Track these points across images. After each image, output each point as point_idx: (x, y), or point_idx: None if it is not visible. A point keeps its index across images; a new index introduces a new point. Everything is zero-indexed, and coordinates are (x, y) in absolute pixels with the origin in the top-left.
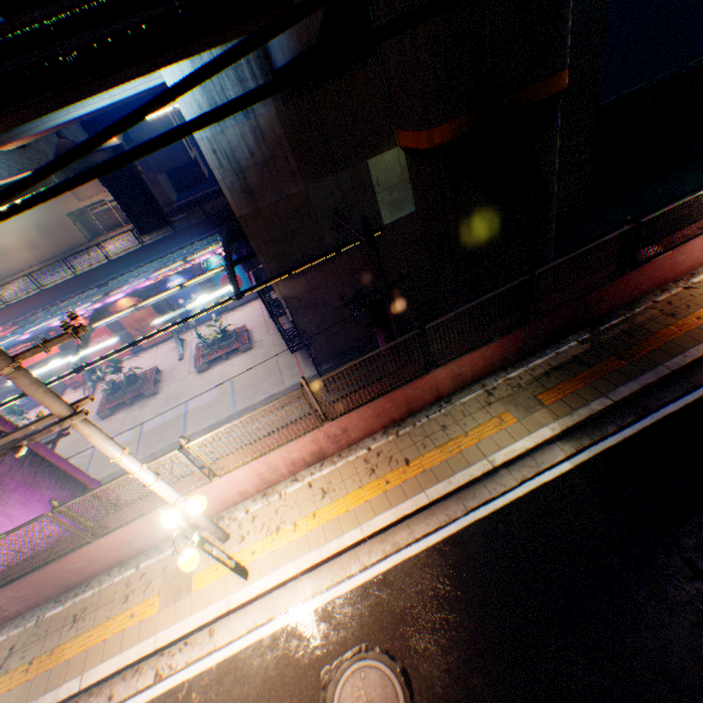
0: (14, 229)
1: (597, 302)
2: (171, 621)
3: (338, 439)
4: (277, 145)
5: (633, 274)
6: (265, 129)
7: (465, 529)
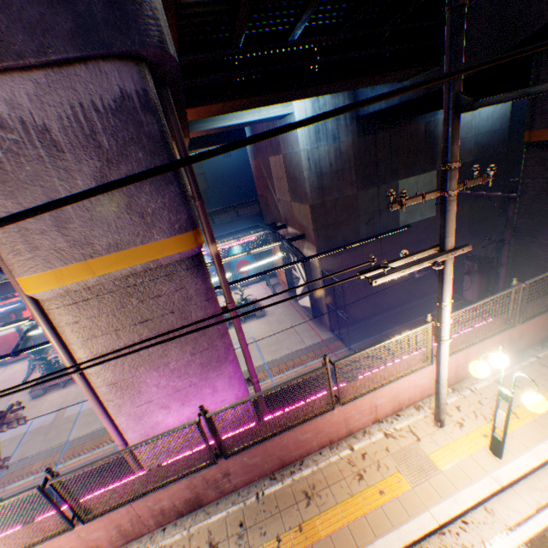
0: None
1: None
2: (436, 496)
3: (511, 345)
4: (346, 162)
5: None
6: (342, 150)
7: None
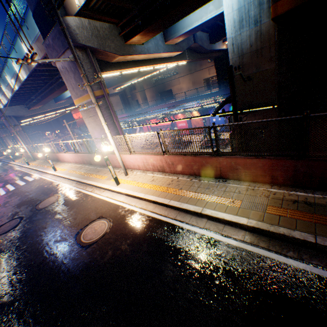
0: (186, 82)
1: None
2: (102, 182)
3: (170, 167)
4: (266, 41)
5: None
6: (263, 31)
7: (165, 222)
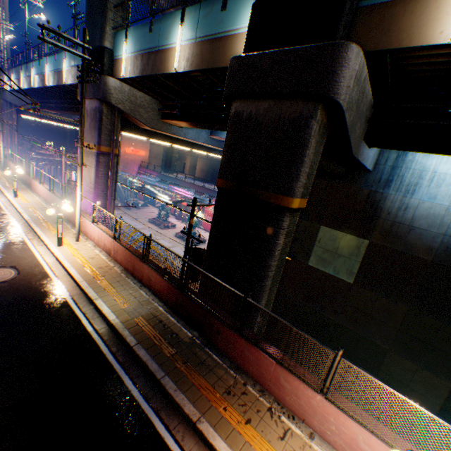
0: None
1: (218, 331)
2: (49, 236)
3: (116, 253)
4: None
5: (244, 342)
6: None
7: (62, 295)
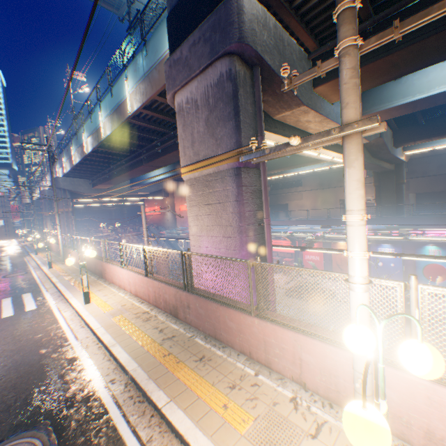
0: (311, 198)
1: None
2: None
3: None
4: None
5: None
6: None
7: None
